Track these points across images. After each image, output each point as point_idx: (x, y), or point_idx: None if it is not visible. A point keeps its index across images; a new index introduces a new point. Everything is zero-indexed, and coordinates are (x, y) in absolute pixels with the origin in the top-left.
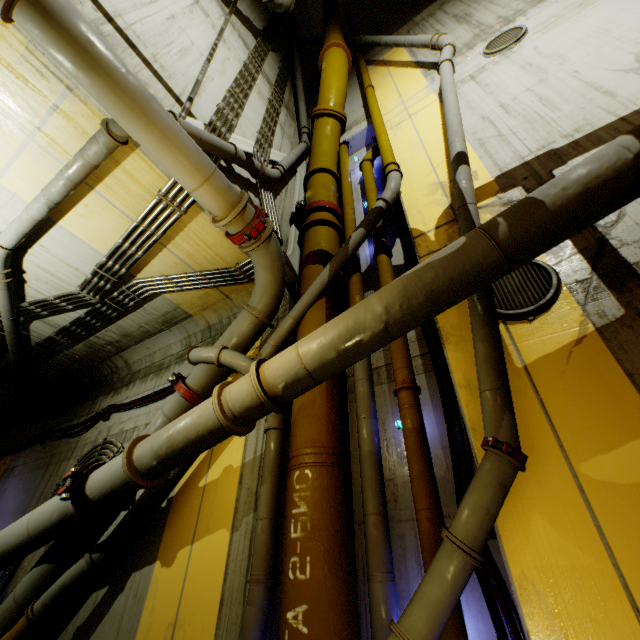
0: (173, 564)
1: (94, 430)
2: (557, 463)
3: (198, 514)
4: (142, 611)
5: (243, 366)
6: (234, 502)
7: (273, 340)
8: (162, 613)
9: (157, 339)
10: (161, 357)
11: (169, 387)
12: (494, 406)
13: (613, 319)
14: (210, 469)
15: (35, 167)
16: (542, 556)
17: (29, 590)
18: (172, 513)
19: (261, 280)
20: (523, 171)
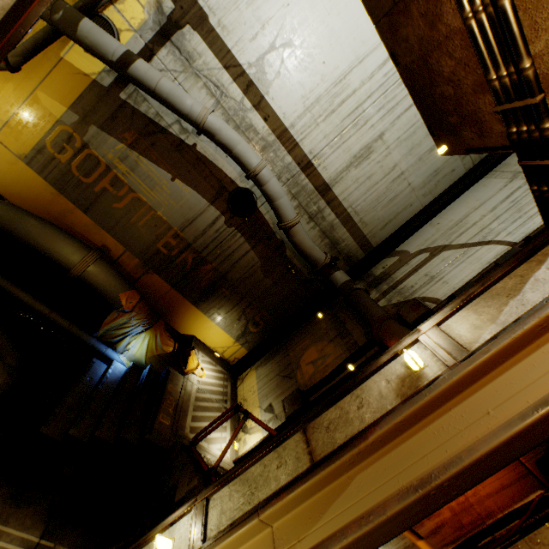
0: None
1: None
2: (34, 85)
3: None
4: None
5: None
6: None
7: None
8: None
9: None
10: None
11: None
12: (20, 52)
13: (102, 84)
14: None
15: None
16: (3, 91)
17: None
18: None
19: None
20: (189, 4)
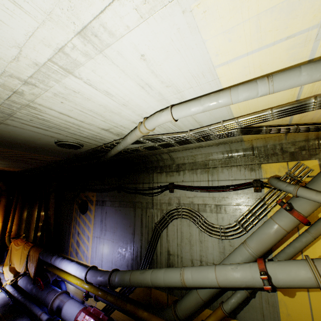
0: (294, 297)
1: (163, 196)
2: None
3: None
4: (279, 312)
5: None
6: None
7: None
8: (298, 319)
9: (202, 149)
10: (202, 159)
11: (229, 186)
12: None
13: None
14: (303, 253)
15: (275, 55)
16: None
17: (209, 297)
18: None
19: None
20: None
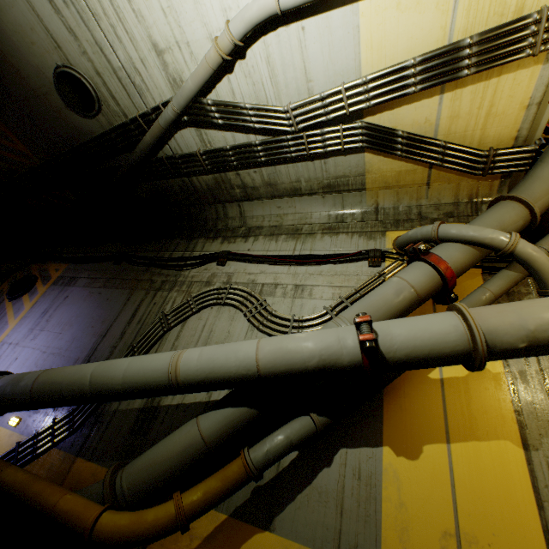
0: (419, 458)
1: (202, 270)
2: None
3: (444, 410)
4: (380, 501)
5: (548, 264)
6: (512, 413)
7: None
8: (423, 515)
9: (298, 201)
10: (294, 221)
11: (328, 255)
12: None
13: None
14: None
15: None
16: None
17: (222, 432)
18: (390, 396)
19: None
20: None
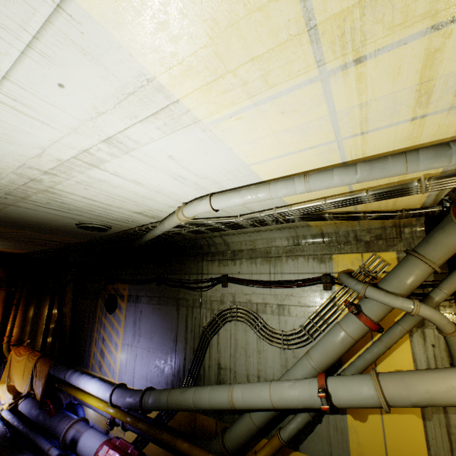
0: (366, 422)
1: (214, 291)
2: None
3: None
4: (348, 441)
5: (440, 322)
6: None
7: (449, 291)
8: (370, 448)
9: (262, 233)
10: (264, 245)
11: (294, 281)
12: None
13: None
14: (378, 366)
15: (307, 158)
16: None
17: (264, 422)
18: None
19: (453, 243)
20: None
